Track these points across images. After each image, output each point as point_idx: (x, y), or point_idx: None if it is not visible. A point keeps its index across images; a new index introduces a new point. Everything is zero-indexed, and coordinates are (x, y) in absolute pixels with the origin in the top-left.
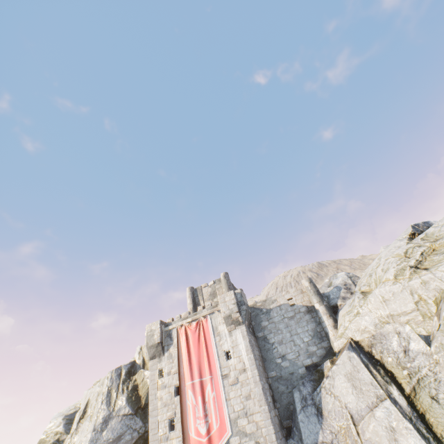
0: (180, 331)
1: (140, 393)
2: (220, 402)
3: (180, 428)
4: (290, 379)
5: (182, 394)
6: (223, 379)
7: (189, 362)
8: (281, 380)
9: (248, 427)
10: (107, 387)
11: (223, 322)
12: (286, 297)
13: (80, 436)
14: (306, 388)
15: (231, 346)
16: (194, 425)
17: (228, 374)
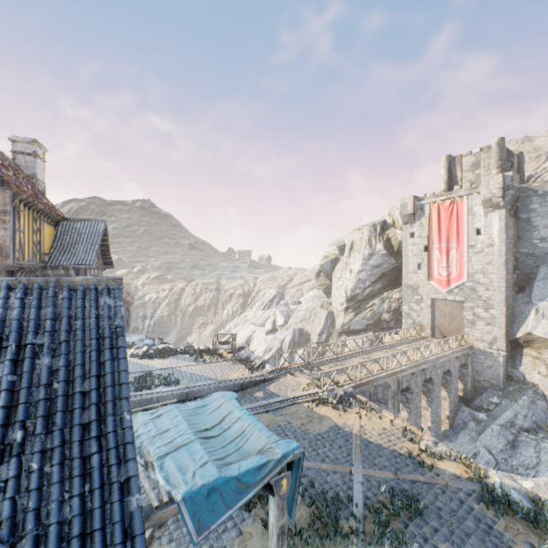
0: (432, 207)
1: (392, 243)
2: (461, 262)
3: (425, 270)
4: (541, 257)
5: (429, 251)
6: (468, 248)
7: (438, 232)
8: (530, 257)
9: (482, 280)
10: (367, 236)
11: (479, 205)
12: None
13: (353, 260)
14: None
15: (483, 226)
16: (437, 270)
17: (474, 246)
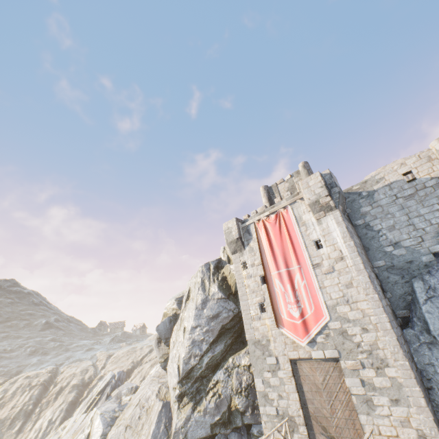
0: (258, 225)
1: (229, 282)
2: (312, 289)
3: (270, 311)
4: (407, 268)
5: (268, 283)
6: (313, 268)
7: (272, 254)
8: (392, 270)
9: (351, 314)
10: (200, 278)
11: (307, 211)
12: (399, 172)
13: (187, 312)
14: (434, 278)
15: (321, 235)
16: (285, 309)
17: (320, 264)
